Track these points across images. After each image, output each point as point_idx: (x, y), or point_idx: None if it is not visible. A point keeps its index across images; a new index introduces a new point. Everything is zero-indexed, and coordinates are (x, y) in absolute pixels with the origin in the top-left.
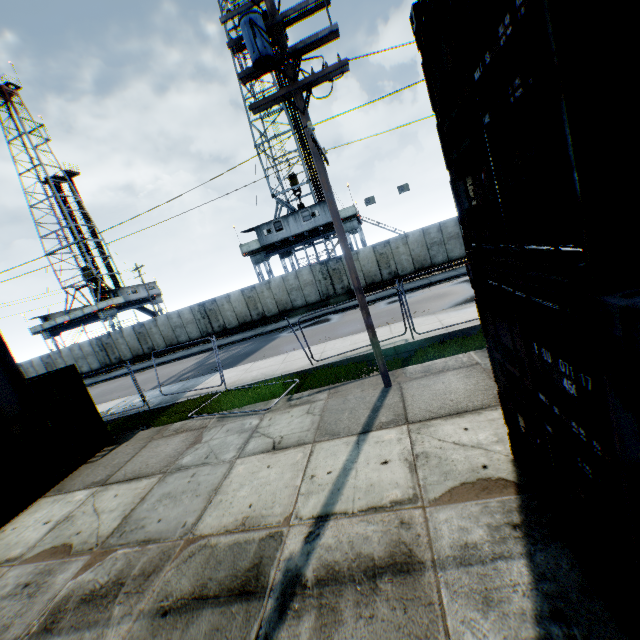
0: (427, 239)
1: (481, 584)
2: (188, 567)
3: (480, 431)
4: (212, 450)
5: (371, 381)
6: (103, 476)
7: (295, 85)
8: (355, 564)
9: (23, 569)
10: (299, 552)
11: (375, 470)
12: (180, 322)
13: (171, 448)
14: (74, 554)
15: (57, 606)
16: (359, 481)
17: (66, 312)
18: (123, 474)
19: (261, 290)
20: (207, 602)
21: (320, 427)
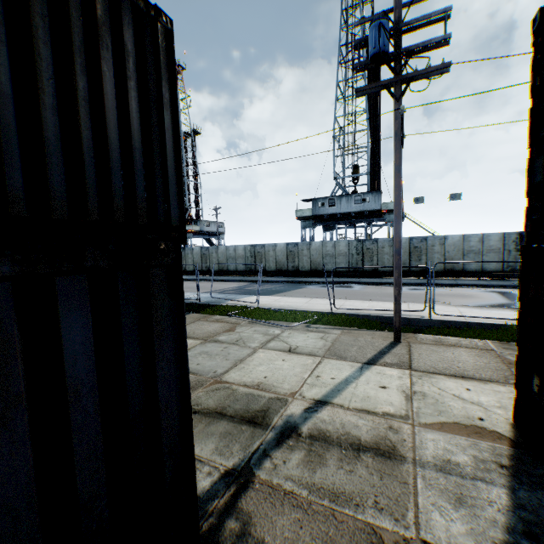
0: (465, 245)
1: (456, 489)
2: (214, 395)
3: (482, 395)
4: (241, 338)
5: (382, 334)
6: None
7: (398, 78)
8: (343, 437)
9: None
10: (298, 415)
11: (373, 389)
12: (234, 255)
13: (212, 328)
14: None
15: None
16: (357, 391)
17: None
18: None
19: (302, 248)
20: (225, 417)
21: (330, 349)
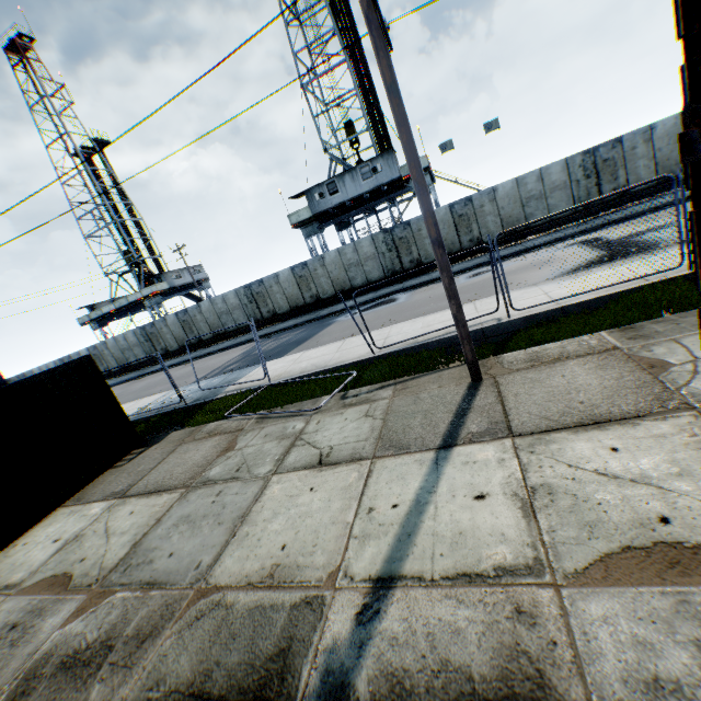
0: (522, 192)
1: None
2: (192, 637)
3: (641, 454)
4: (245, 461)
5: (452, 374)
6: (124, 486)
7: None
8: (439, 683)
9: (17, 602)
10: (347, 640)
11: (465, 508)
12: (225, 308)
13: (200, 455)
14: (71, 590)
15: (34, 668)
16: (440, 525)
17: (111, 301)
18: (144, 485)
19: (314, 267)
20: None
21: (382, 436)
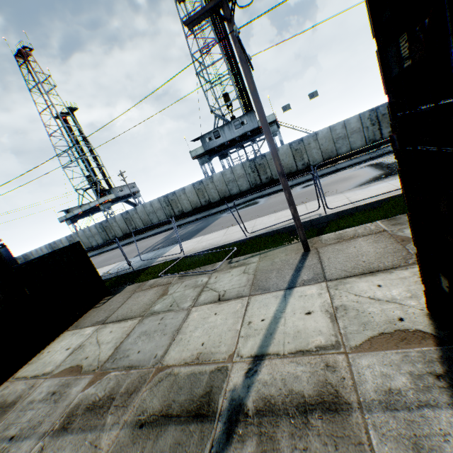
0: (333, 135)
1: (409, 430)
2: (158, 390)
3: (393, 288)
4: (175, 300)
5: (293, 247)
6: (103, 317)
7: None
8: (288, 399)
9: (52, 381)
10: (241, 385)
11: (300, 319)
12: (152, 209)
13: (147, 298)
14: (83, 373)
15: (71, 411)
16: (287, 328)
17: (79, 206)
18: (116, 316)
19: (206, 183)
20: (171, 420)
21: (254, 284)
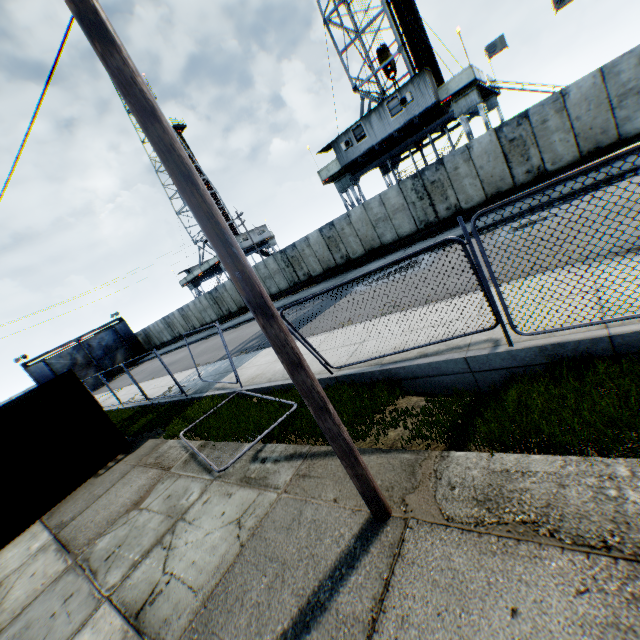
0: (610, 89)
1: None
2: None
3: None
4: (124, 540)
5: None
6: (72, 515)
7: None
8: None
9: None
10: None
11: None
12: (268, 273)
13: (124, 498)
14: None
15: None
16: None
17: (200, 265)
18: (74, 525)
19: (341, 227)
20: None
21: (210, 598)
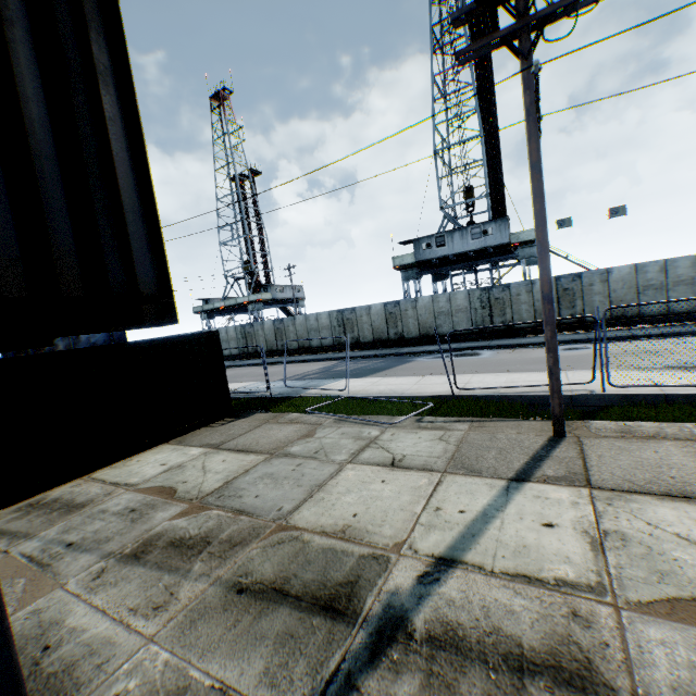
0: (639, 279)
1: None
2: (274, 553)
3: None
4: (323, 447)
5: (533, 425)
6: (217, 441)
7: (523, 21)
8: (489, 640)
9: (134, 496)
10: (408, 590)
11: (531, 529)
12: (316, 325)
13: (283, 434)
14: (176, 499)
15: (149, 539)
16: (505, 535)
17: (222, 299)
18: (234, 444)
19: (405, 308)
20: (286, 599)
21: (455, 458)
